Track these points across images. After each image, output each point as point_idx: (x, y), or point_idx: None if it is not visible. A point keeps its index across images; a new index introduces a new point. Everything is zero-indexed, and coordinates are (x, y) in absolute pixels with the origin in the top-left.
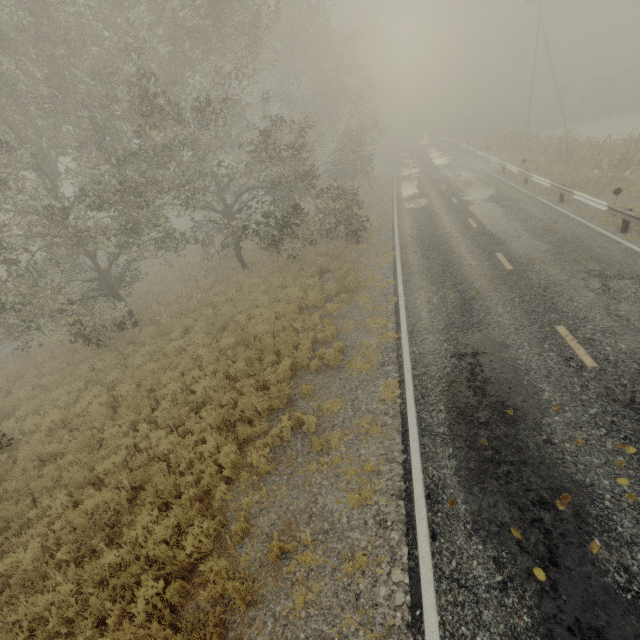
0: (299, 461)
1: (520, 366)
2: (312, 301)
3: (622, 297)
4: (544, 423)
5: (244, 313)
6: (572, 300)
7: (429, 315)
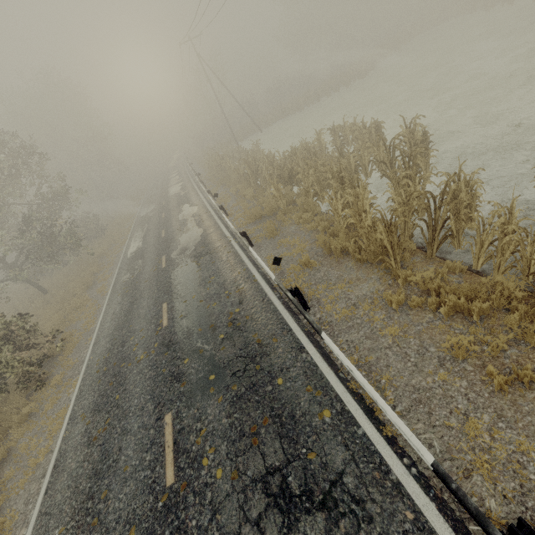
0: None
1: None
2: None
3: None
4: None
5: None
6: None
7: None
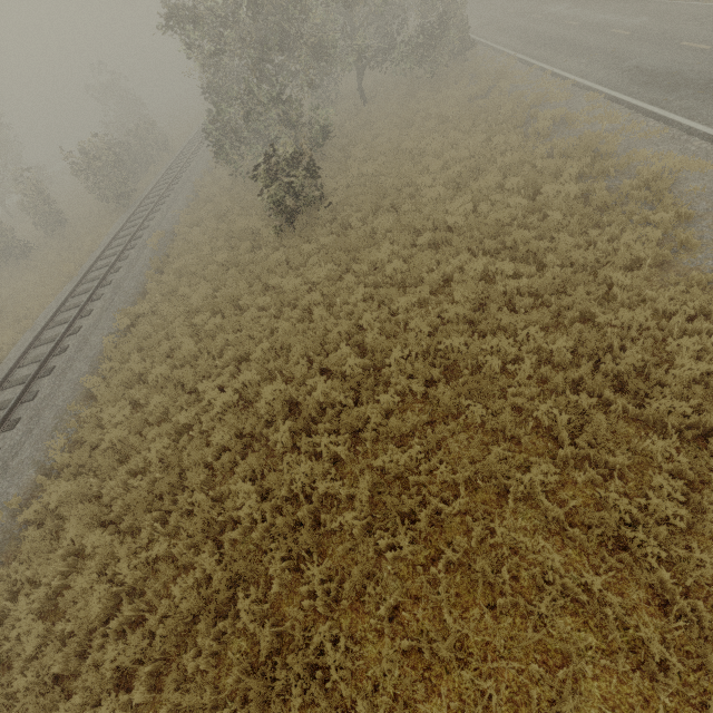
0: (561, 130)
1: (669, 61)
2: (479, 90)
3: (712, 24)
4: (695, 69)
5: (422, 112)
6: (683, 33)
7: (587, 67)
